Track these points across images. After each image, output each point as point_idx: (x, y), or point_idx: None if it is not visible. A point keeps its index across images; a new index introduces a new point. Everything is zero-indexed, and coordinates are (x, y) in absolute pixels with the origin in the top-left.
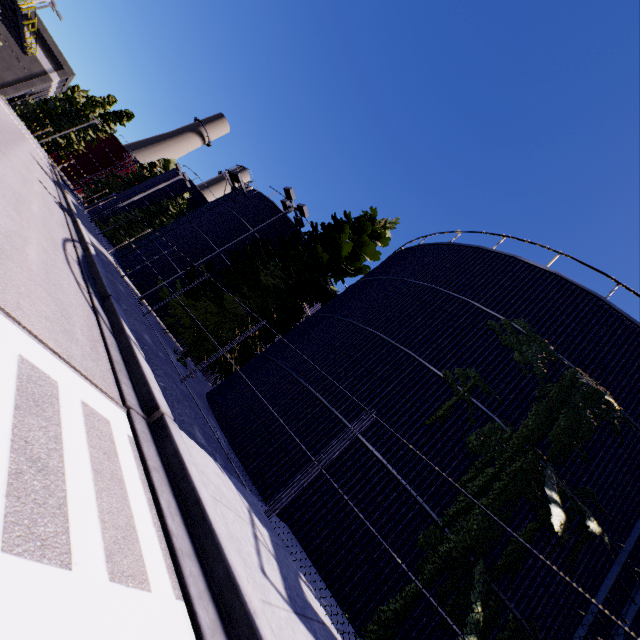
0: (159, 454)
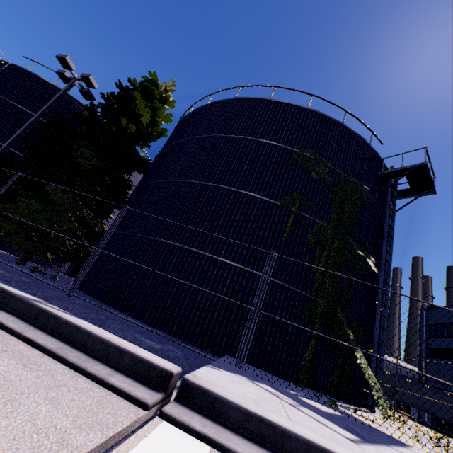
0: (231, 431)
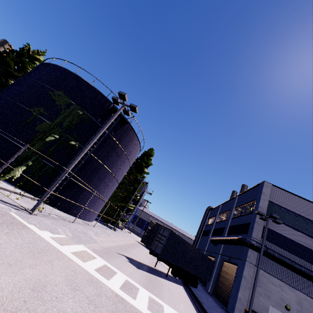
0: None
